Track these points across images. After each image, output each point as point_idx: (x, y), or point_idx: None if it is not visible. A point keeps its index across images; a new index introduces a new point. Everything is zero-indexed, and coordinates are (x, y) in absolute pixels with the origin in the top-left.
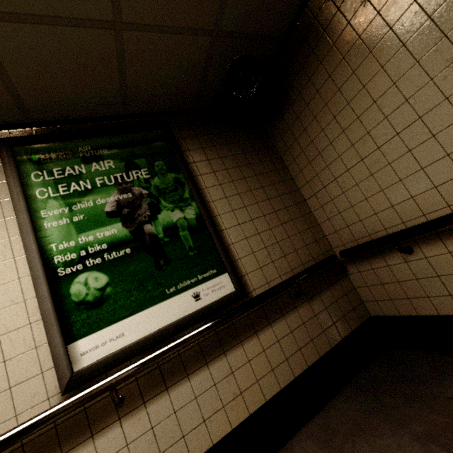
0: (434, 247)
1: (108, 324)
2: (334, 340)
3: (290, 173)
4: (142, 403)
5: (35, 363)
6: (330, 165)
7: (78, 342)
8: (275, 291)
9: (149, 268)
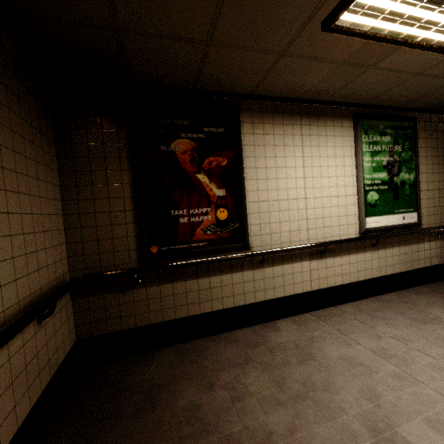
0: None
1: (375, 216)
2: None
3: None
4: (377, 249)
5: (353, 220)
6: None
7: (366, 218)
8: (437, 229)
9: (391, 198)
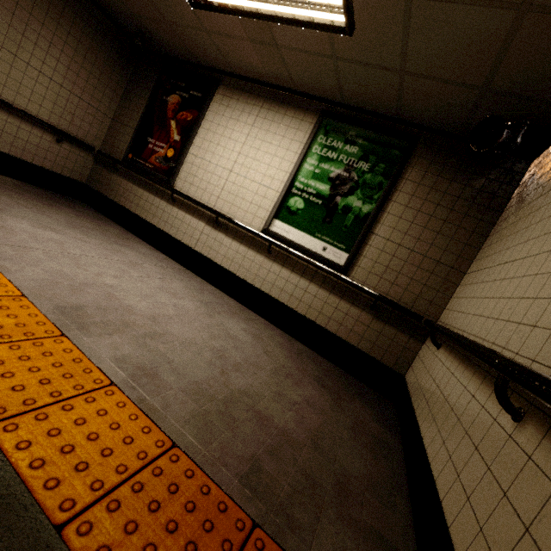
0: (442, 352)
1: (288, 224)
2: (363, 348)
3: (484, 244)
4: (273, 261)
5: (264, 215)
6: (487, 257)
7: (276, 220)
8: (356, 286)
9: (320, 218)
